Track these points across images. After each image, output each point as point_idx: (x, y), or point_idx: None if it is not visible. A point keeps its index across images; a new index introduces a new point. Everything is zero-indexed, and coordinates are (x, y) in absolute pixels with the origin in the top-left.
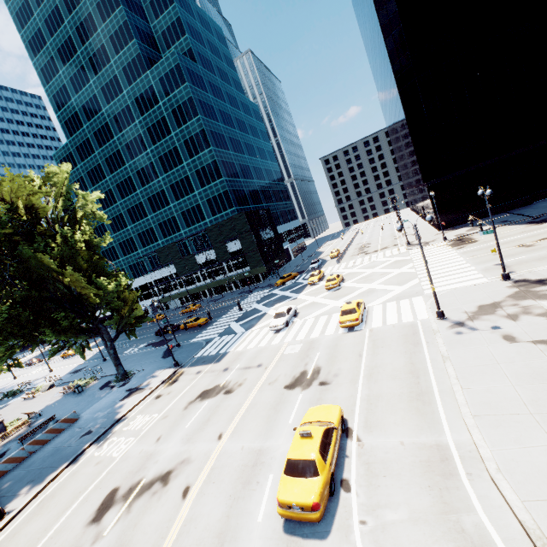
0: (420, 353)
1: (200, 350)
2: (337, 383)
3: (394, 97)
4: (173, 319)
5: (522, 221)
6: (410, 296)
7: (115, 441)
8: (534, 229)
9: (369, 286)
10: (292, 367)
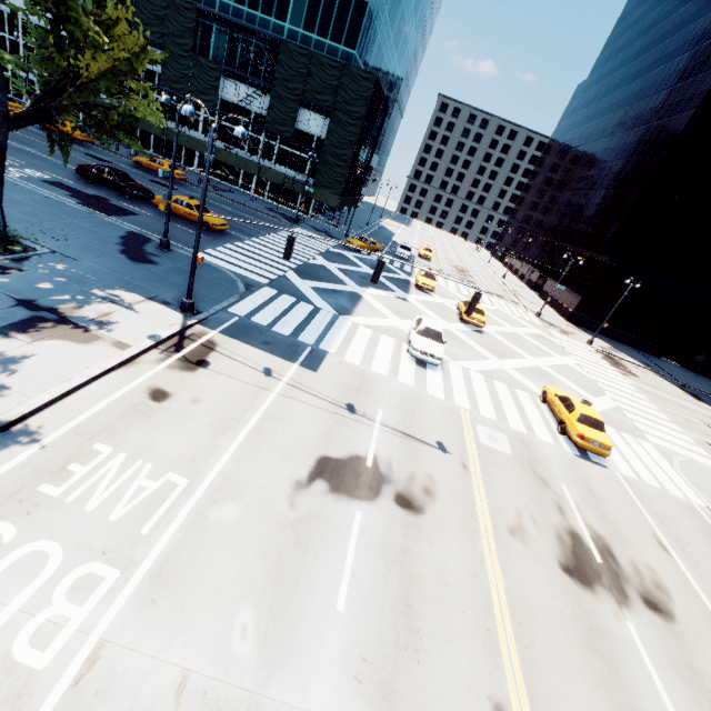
0: None
1: (238, 299)
2: (686, 621)
3: (662, 109)
4: (112, 159)
5: (670, 380)
6: (629, 431)
7: (12, 551)
8: (699, 405)
9: (538, 363)
10: (533, 500)
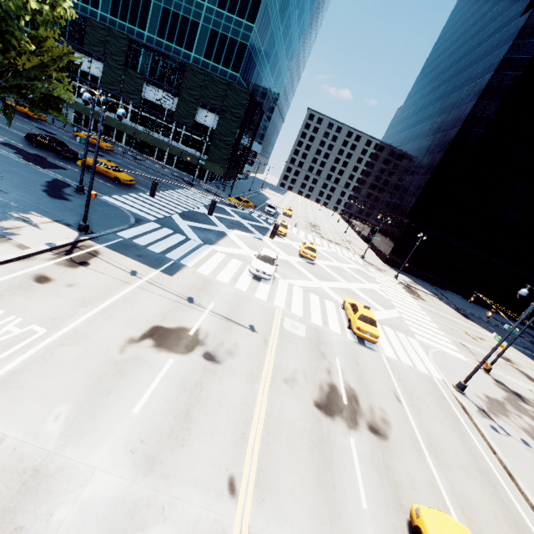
0: (471, 439)
1: (127, 228)
2: (396, 441)
3: (443, 126)
4: (58, 133)
5: (450, 305)
6: (403, 331)
7: None
8: (465, 321)
9: (349, 286)
10: (310, 364)
